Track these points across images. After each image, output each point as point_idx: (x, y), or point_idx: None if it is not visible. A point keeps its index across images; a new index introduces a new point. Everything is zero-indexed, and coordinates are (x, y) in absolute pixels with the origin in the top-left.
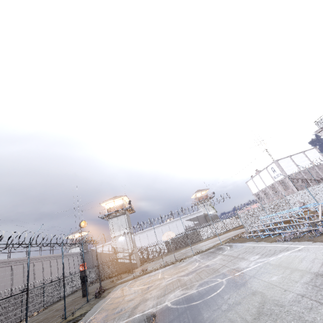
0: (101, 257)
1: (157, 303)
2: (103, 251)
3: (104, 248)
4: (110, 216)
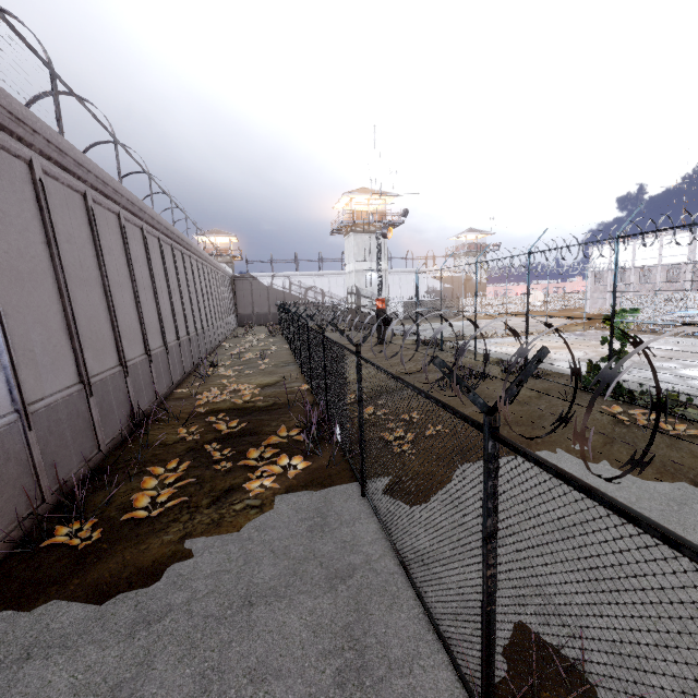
0: (269, 294)
1: (684, 365)
2: (273, 286)
3: (276, 280)
4: (358, 228)
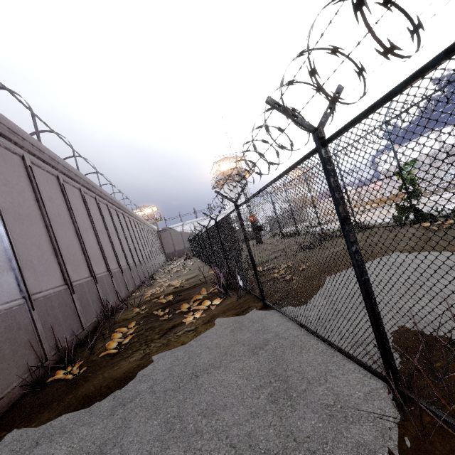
0: (182, 236)
1: None
2: (184, 230)
3: (185, 227)
4: (227, 180)
